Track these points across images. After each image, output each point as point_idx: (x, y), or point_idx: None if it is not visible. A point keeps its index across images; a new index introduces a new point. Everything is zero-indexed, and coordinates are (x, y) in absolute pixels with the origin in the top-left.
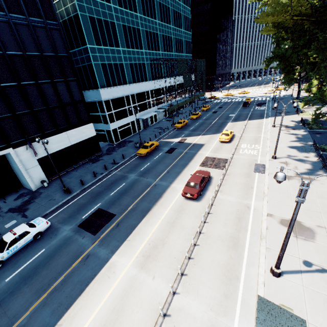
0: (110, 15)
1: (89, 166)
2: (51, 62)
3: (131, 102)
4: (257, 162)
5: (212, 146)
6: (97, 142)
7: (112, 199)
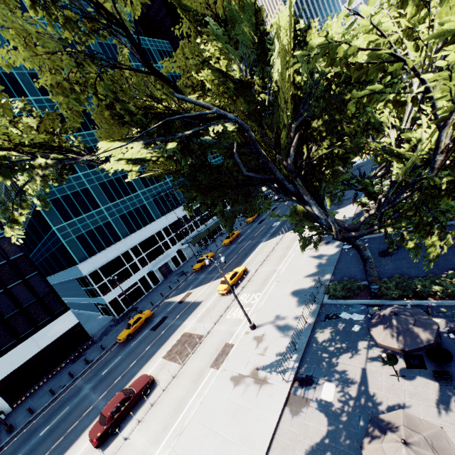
0: (79, 184)
1: (64, 371)
2: (3, 270)
3: (134, 256)
4: (231, 338)
5: (206, 305)
6: (83, 330)
7: (36, 443)
